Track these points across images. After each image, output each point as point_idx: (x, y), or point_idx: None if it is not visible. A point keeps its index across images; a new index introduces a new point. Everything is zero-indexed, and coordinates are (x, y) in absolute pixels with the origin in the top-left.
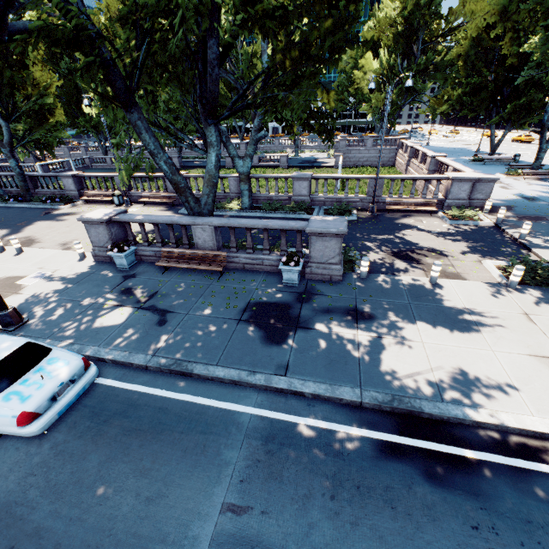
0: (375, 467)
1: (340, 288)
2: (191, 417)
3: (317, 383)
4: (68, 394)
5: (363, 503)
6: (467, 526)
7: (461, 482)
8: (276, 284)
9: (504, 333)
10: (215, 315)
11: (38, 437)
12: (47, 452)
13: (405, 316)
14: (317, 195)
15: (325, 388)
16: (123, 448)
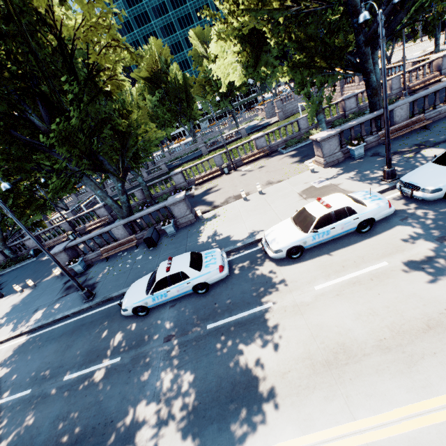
0: None
1: None
2: None
3: None
4: None
5: None
6: None
7: None
8: None
9: None
10: None
11: None
12: None
13: None
14: (359, 105)
15: None
16: None
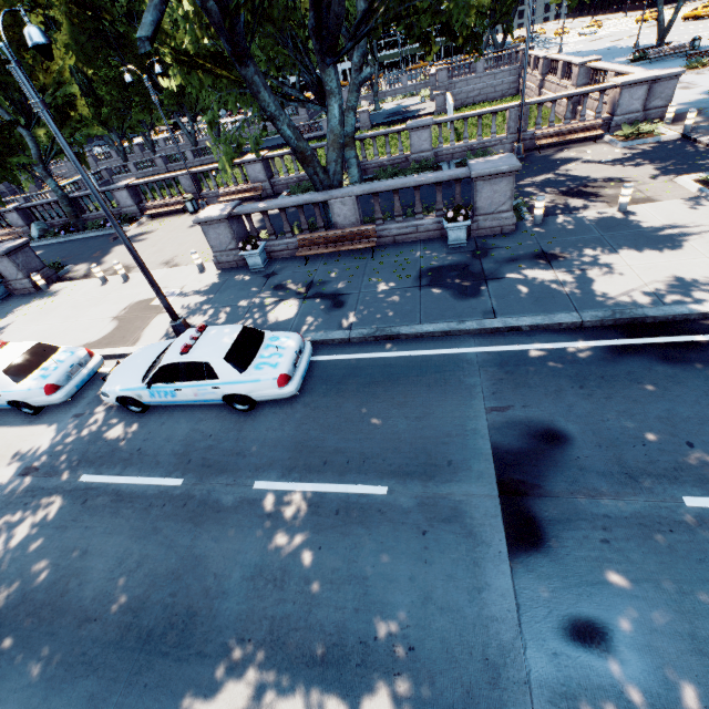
0: (612, 363)
1: (516, 238)
2: (419, 365)
3: (532, 317)
4: (301, 362)
5: (610, 385)
6: None
7: (697, 357)
8: (441, 249)
9: None
10: (391, 287)
11: (286, 403)
12: (303, 410)
13: (601, 248)
14: (442, 146)
15: (541, 318)
16: (370, 395)
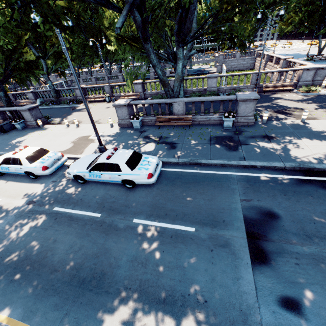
0: (299, 186)
1: (254, 128)
2: (209, 177)
3: (262, 162)
4: (157, 169)
5: (298, 196)
6: None
7: None
8: (220, 129)
9: None
10: (197, 143)
11: (148, 187)
12: (156, 190)
13: (293, 136)
14: (221, 86)
15: (266, 163)
16: (187, 187)
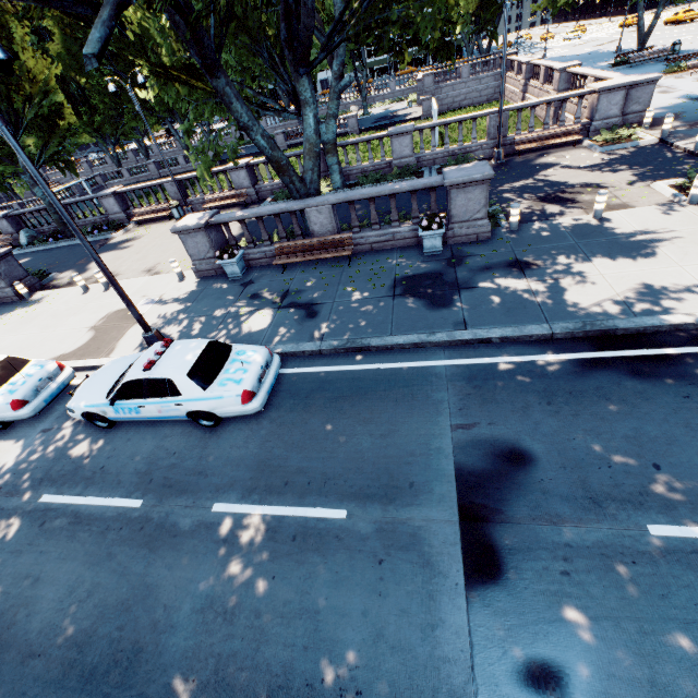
0: (581, 378)
1: (491, 246)
2: (387, 378)
3: (502, 328)
4: (268, 377)
5: (578, 401)
6: (679, 397)
7: (667, 371)
8: (417, 256)
9: (691, 248)
10: (365, 297)
11: (252, 419)
12: (269, 426)
13: (575, 256)
14: (424, 152)
15: (512, 330)
16: (336, 410)
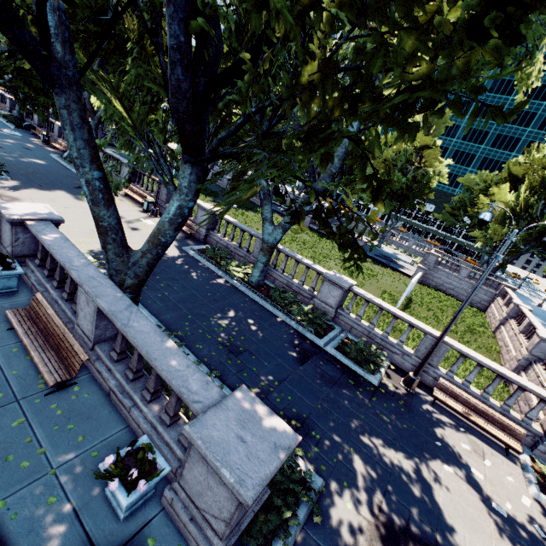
0: None
1: None
2: None
3: None
4: None
5: None
6: None
7: None
8: (98, 481)
9: None
10: None
11: None
12: None
13: None
14: (348, 313)
15: None
16: None
